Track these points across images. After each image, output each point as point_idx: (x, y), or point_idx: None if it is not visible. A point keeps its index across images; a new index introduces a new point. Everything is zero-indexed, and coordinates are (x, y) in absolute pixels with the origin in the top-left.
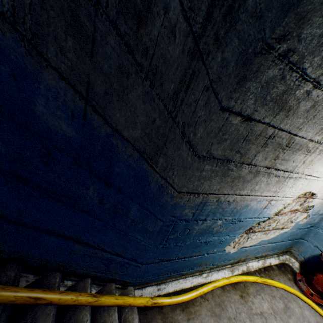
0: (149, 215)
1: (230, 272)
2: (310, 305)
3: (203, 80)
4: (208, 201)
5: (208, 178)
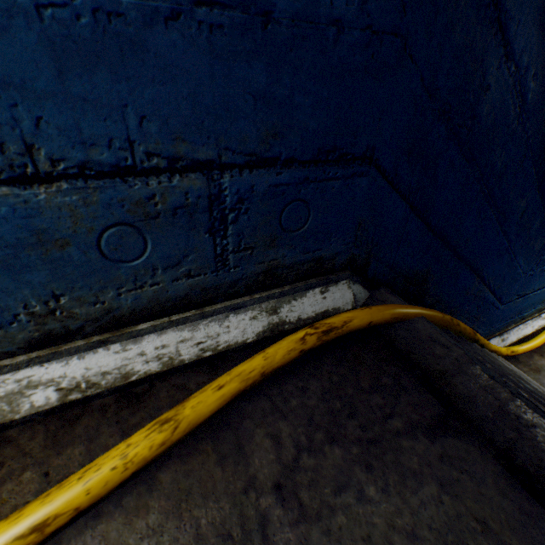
0: (544, 226)
1: None
2: None
3: None
4: None
5: None
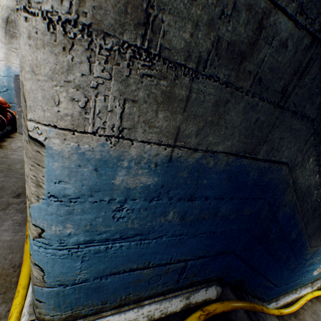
0: (295, 260)
1: (311, 289)
2: None
3: None
4: (318, 248)
5: None
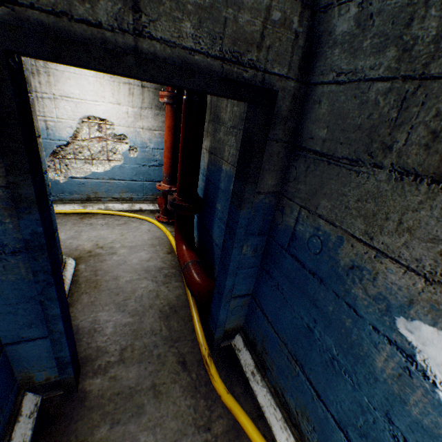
0: None
1: (83, 208)
2: (154, 224)
3: None
4: None
5: None
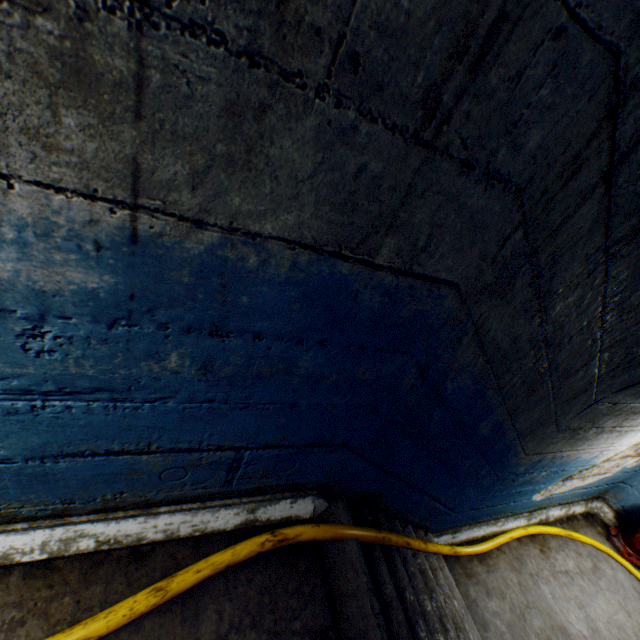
0: (491, 473)
1: (527, 521)
2: (625, 567)
3: (589, 391)
4: (544, 458)
5: (555, 442)
